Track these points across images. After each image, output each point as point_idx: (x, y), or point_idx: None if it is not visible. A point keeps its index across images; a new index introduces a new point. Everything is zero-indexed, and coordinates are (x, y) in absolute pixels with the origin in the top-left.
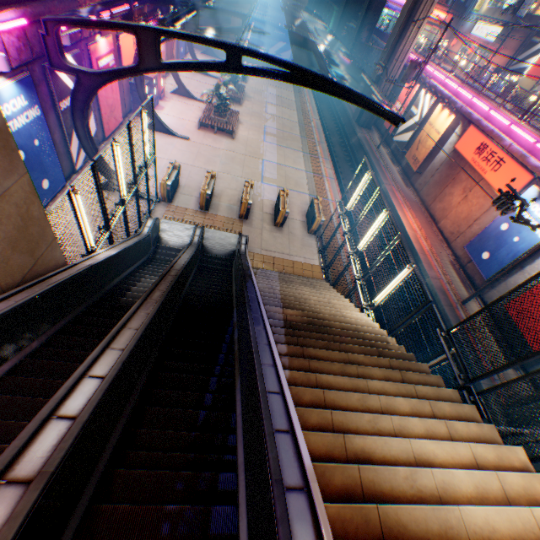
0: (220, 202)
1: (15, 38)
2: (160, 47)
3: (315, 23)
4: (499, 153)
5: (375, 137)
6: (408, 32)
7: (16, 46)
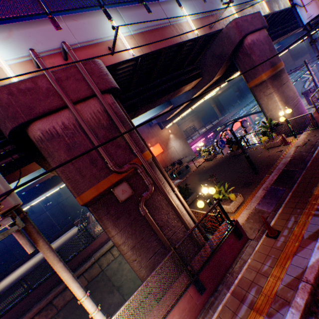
0: None
1: (203, 141)
2: (217, 131)
3: (299, 73)
4: None
5: None
6: None
7: (203, 142)
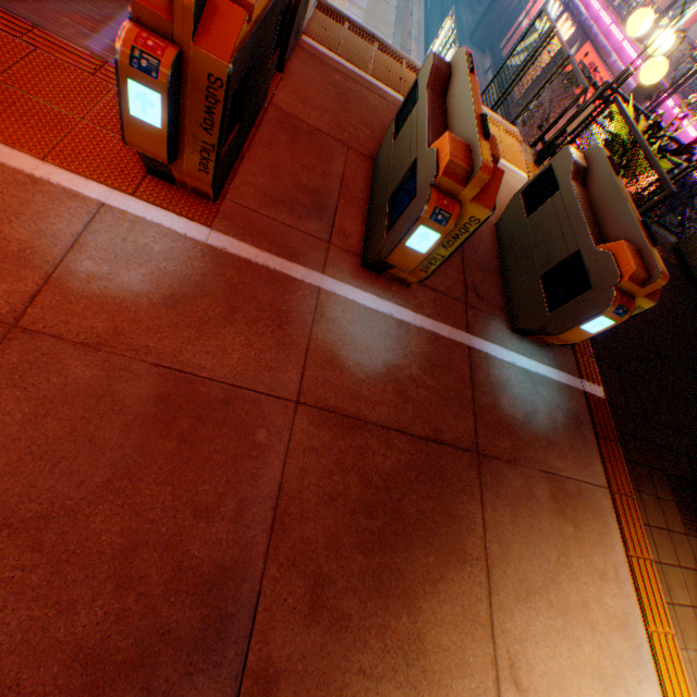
0: None
1: None
2: None
3: None
4: (602, 73)
5: (486, 63)
6: None
7: None
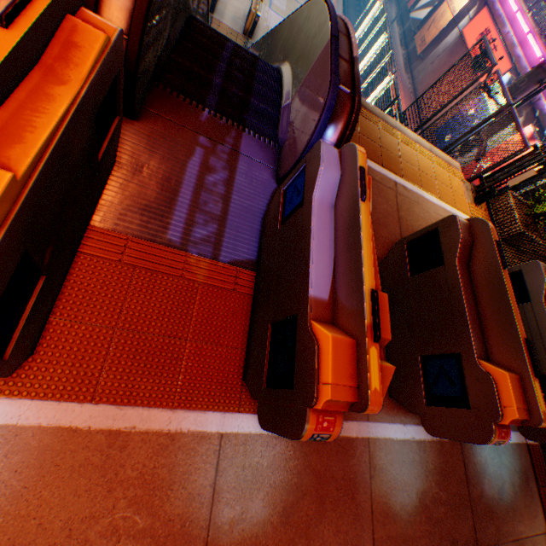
0: (226, 10)
1: None
2: None
3: None
4: (496, 41)
5: (392, 11)
6: None
7: None
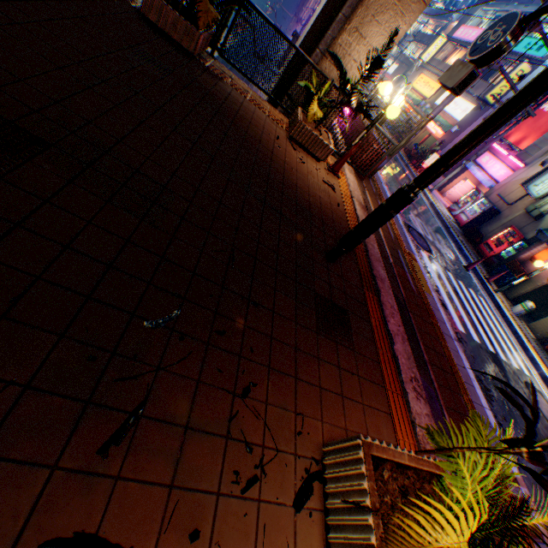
0: None
1: None
2: None
3: None
4: None
5: None
6: (309, 4)
7: None
